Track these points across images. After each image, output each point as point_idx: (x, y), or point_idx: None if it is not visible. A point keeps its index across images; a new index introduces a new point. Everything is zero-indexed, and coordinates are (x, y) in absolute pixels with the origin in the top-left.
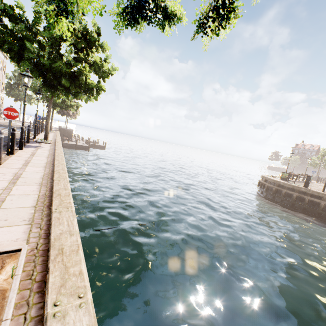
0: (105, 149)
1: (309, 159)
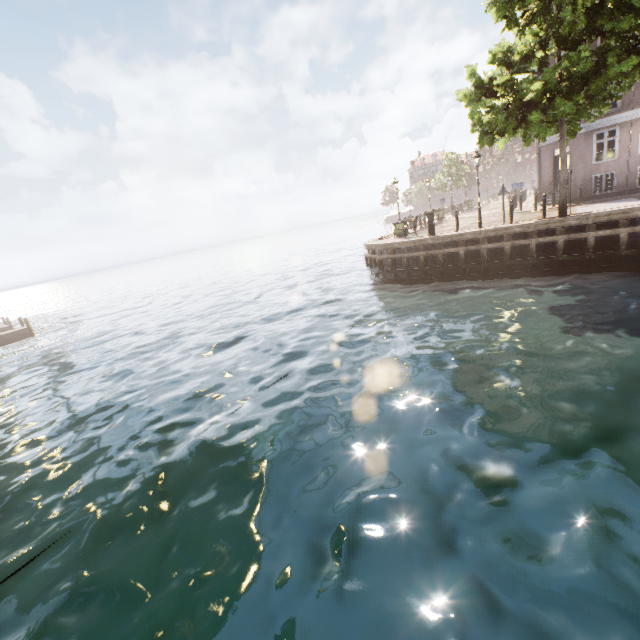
0: (33, 335)
1: (428, 181)
